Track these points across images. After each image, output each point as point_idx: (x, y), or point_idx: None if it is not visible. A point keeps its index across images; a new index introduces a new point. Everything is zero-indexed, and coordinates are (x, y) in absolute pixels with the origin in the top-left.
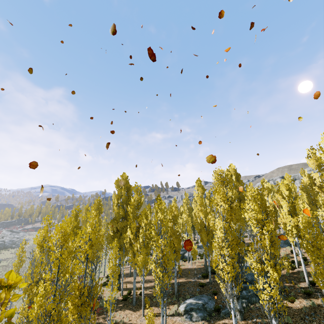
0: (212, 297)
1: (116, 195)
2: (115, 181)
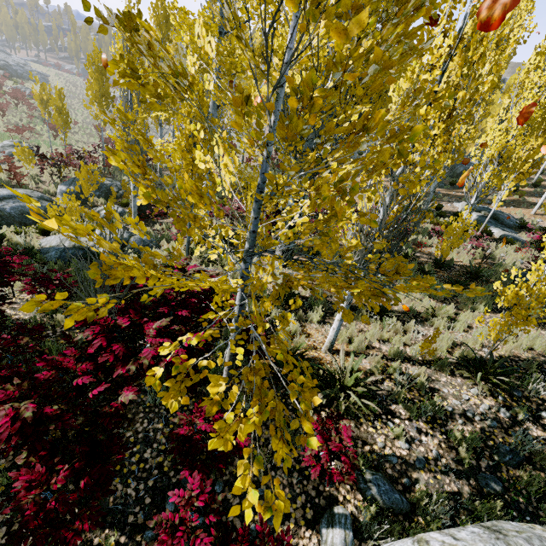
0: None
1: None
2: None
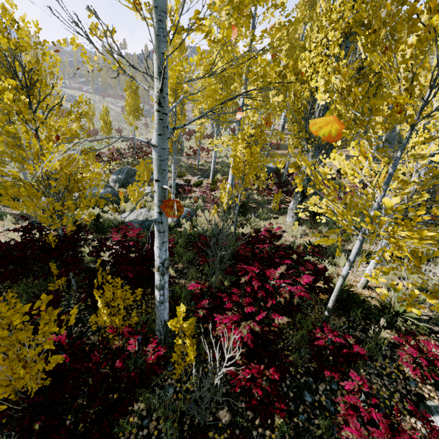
0: None
1: None
2: None
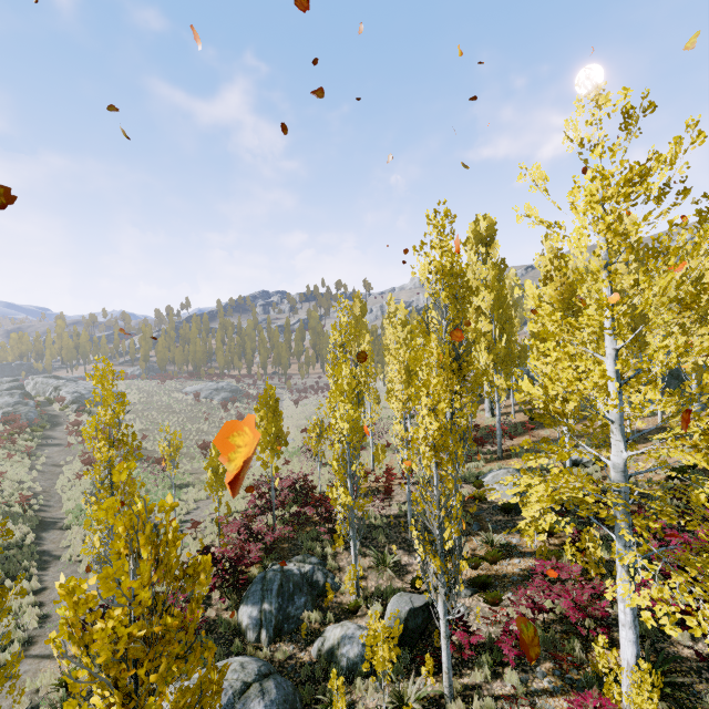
0: None
1: (470, 259)
2: (470, 232)
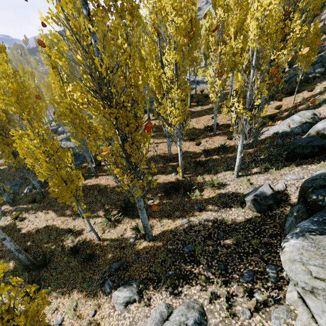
0: (24, 181)
1: None
2: None
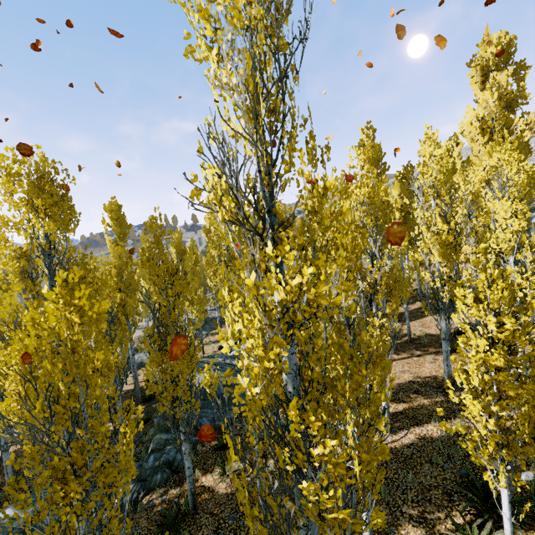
0: None
1: None
2: None
